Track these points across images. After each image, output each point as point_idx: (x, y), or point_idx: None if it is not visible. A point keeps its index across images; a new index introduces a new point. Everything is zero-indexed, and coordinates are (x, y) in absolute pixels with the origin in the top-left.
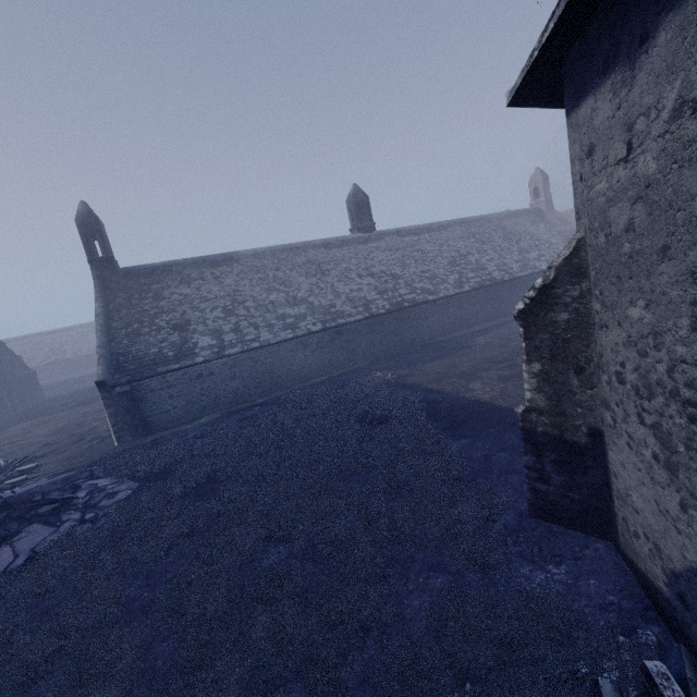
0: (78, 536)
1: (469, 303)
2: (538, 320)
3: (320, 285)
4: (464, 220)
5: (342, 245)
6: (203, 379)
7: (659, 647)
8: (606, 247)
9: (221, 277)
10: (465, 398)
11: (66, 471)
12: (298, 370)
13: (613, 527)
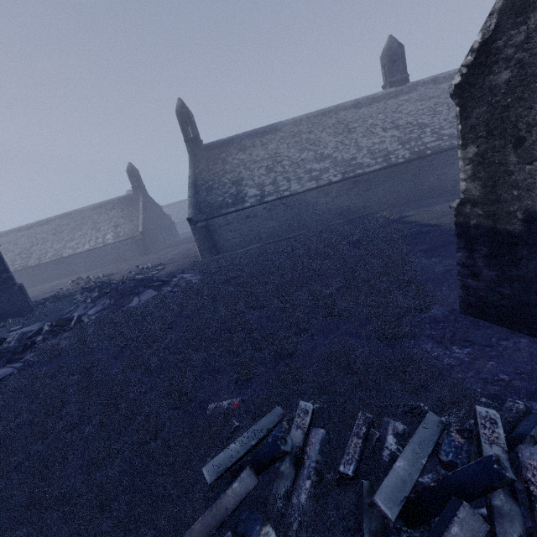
0: (163, 295)
1: None
2: (475, 91)
3: (345, 142)
4: None
5: (371, 103)
6: (250, 219)
7: (524, 414)
8: None
9: (267, 143)
10: None
11: (175, 270)
12: (320, 214)
13: None
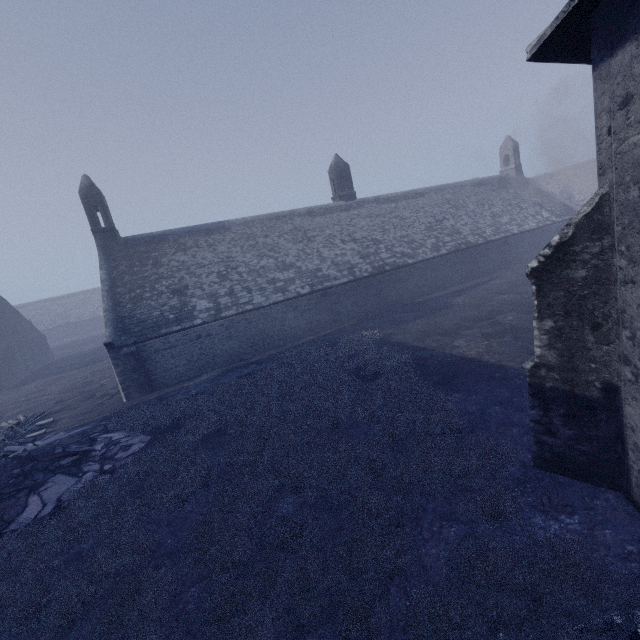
0: (101, 486)
1: (446, 265)
2: (553, 278)
3: (307, 251)
4: (439, 187)
5: (325, 213)
6: (201, 340)
7: None
8: (639, 201)
9: (215, 244)
10: (452, 354)
11: (81, 425)
12: (289, 331)
13: (625, 479)
